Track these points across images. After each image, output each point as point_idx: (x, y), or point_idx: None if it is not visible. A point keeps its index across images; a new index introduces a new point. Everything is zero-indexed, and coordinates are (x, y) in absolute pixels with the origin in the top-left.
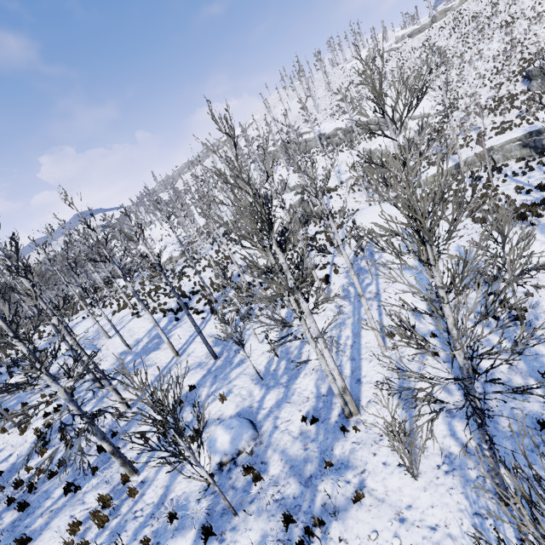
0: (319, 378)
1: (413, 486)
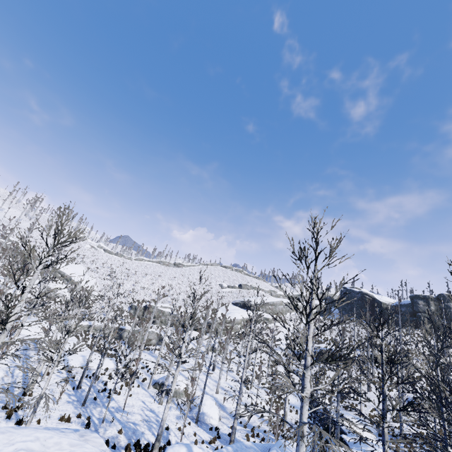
0: (3, 382)
1: (56, 405)
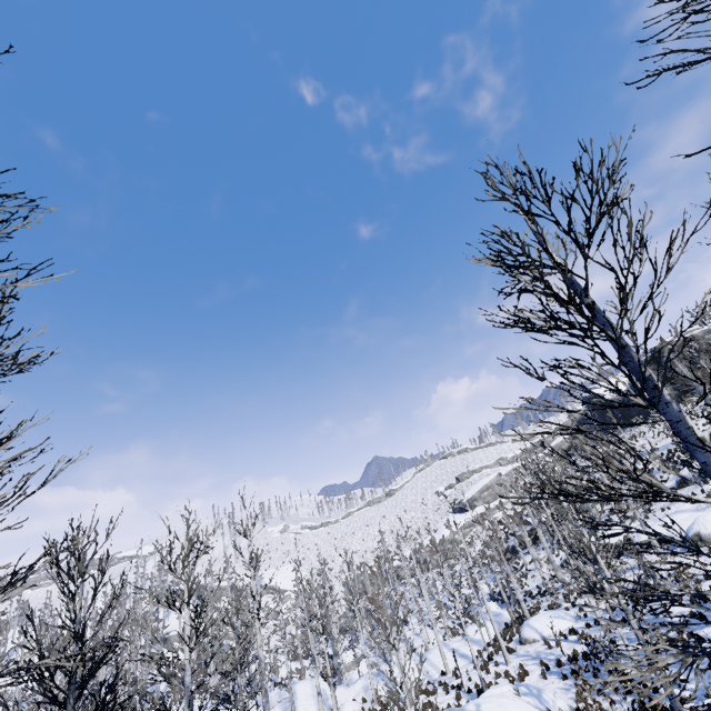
0: None
1: None
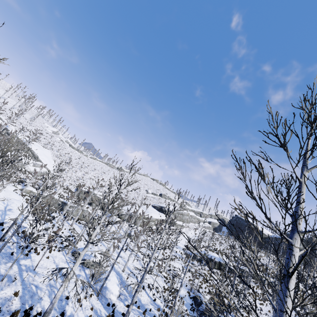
0: None
1: None
